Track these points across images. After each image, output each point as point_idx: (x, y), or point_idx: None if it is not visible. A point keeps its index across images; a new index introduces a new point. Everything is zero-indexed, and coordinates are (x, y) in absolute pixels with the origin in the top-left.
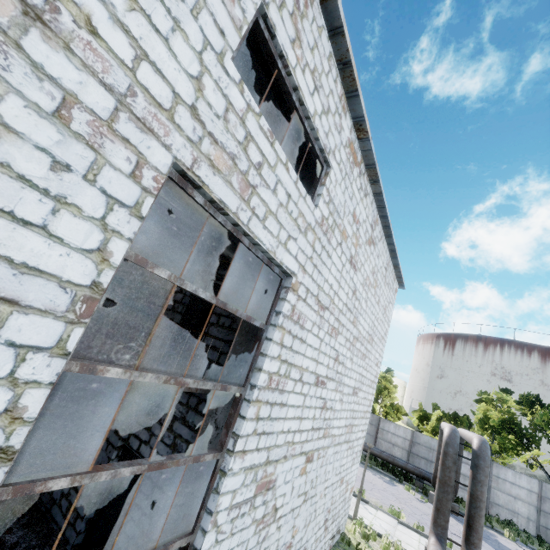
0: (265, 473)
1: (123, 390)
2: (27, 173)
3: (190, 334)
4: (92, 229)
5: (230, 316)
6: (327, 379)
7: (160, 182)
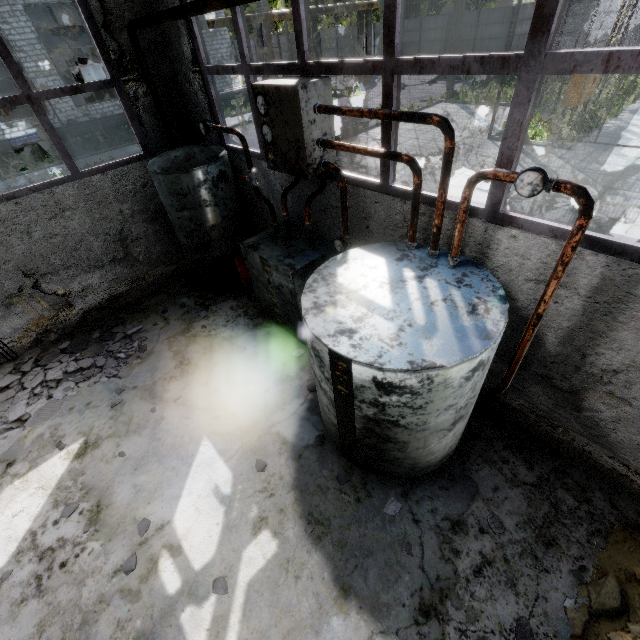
0: None
1: (101, 69)
2: (17, 27)
3: None
4: (28, 29)
5: None
6: None
7: (25, 12)
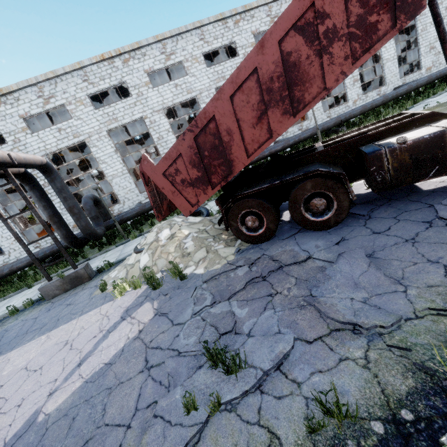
0: (430, 46)
1: None
2: None
3: (395, 43)
4: None
5: (405, 29)
6: (444, 17)
7: None
